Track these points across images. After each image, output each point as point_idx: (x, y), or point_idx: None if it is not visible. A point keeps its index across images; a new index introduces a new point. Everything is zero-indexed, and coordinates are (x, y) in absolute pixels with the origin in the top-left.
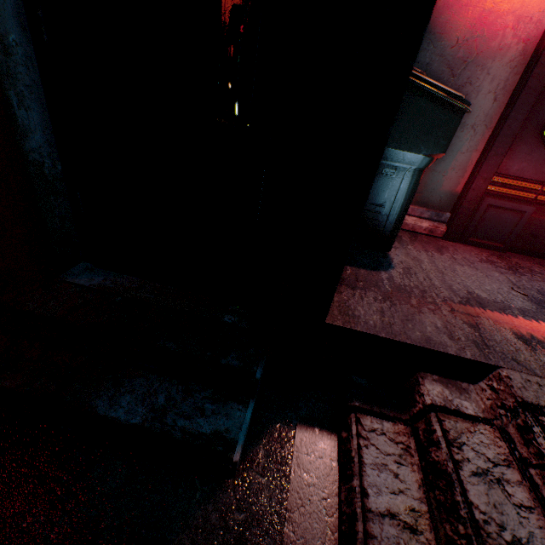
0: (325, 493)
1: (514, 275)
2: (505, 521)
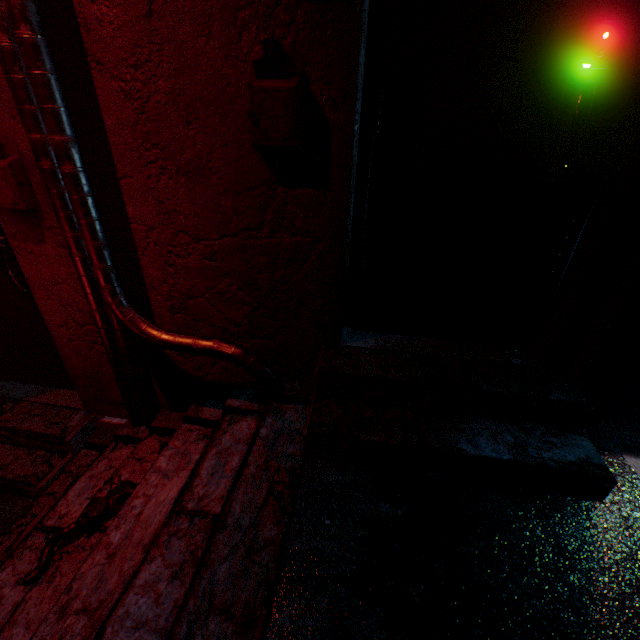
0: None
1: None
2: None
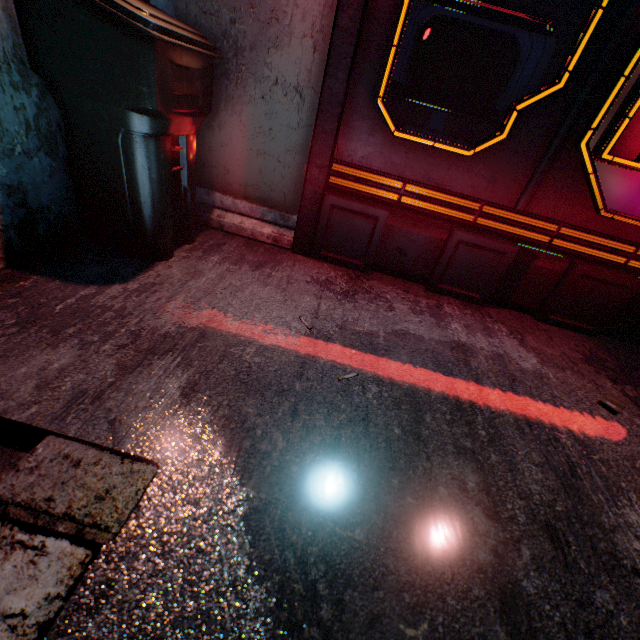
0: None
1: (338, 301)
2: None
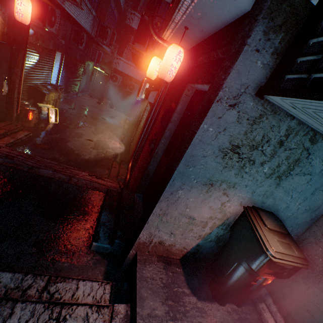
0: (85, 277)
1: None
2: (72, 319)
